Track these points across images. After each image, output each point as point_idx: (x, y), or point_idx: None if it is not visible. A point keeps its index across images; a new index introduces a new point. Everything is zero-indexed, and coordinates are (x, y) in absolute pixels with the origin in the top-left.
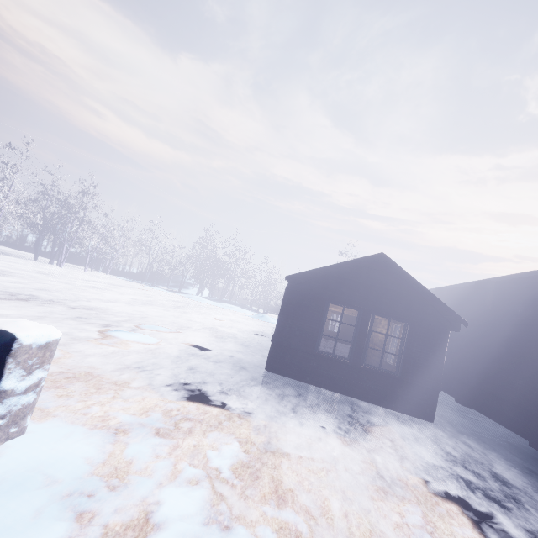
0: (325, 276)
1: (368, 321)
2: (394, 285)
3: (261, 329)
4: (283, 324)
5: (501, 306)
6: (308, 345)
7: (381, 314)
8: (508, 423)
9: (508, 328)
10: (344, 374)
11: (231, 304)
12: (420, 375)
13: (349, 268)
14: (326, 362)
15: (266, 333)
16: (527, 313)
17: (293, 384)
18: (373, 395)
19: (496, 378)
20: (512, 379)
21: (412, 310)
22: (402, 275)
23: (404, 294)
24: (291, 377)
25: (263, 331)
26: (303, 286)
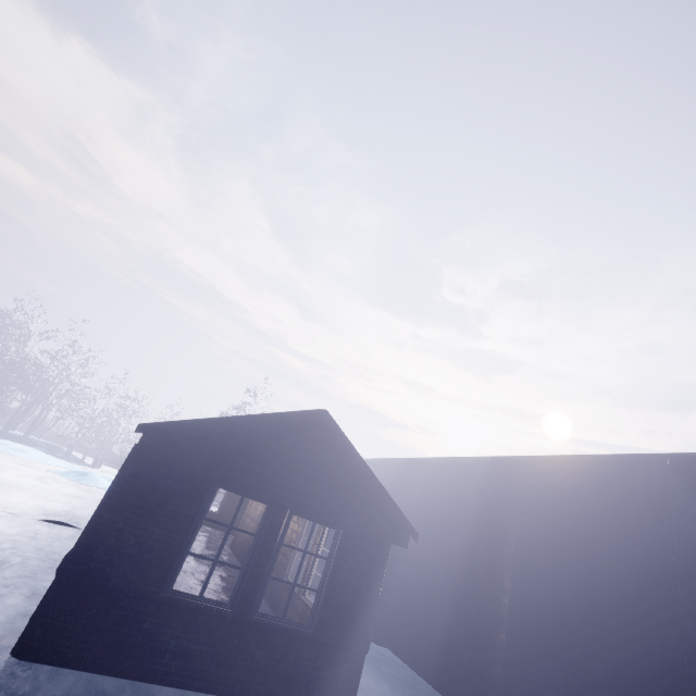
0: (223, 434)
1: (280, 525)
2: (333, 465)
3: (69, 504)
4: (103, 530)
5: (432, 496)
6: (151, 580)
7: (303, 514)
8: (429, 673)
9: (438, 527)
10: (213, 641)
11: (26, 444)
12: (345, 626)
13: (269, 426)
14: (182, 617)
15: (76, 515)
16: (459, 510)
17: (82, 693)
18: (261, 681)
19: (419, 599)
20: (438, 602)
21: (351, 510)
22: (346, 450)
23: (345, 482)
24: (83, 668)
25: (72, 511)
26: (174, 449)
